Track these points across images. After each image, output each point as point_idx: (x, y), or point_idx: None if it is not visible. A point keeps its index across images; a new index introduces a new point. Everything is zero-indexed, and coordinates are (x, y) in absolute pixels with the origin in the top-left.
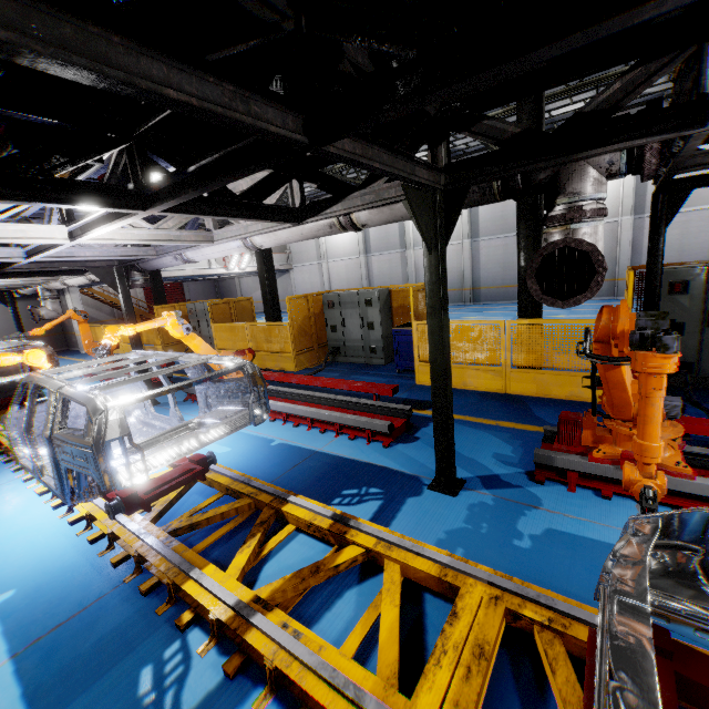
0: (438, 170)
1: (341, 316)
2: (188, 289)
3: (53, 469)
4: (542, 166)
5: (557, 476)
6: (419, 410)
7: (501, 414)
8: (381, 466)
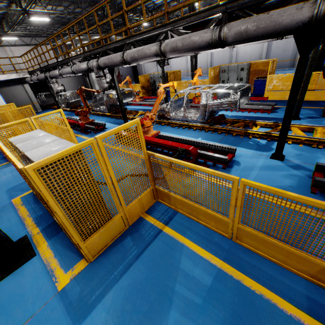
0: None
1: (227, 76)
2: (120, 69)
3: (201, 113)
4: None
5: None
6: None
7: (302, 105)
8: (271, 117)
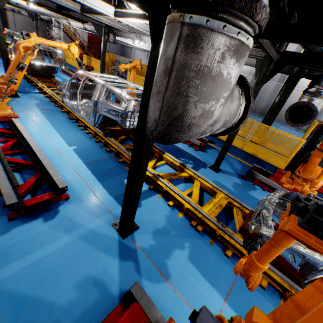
0: (279, 53)
1: None
2: (109, 45)
3: (91, 112)
4: (318, 70)
5: (251, 179)
6: (208, 142)
7: (238, 155)
8: (193, 156)
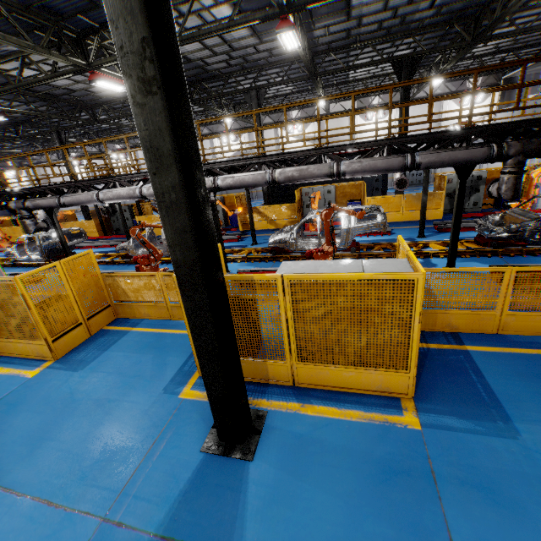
0: None
1: None
2: None
3: None
4: None
5: None
6: None
7: None
8: None
